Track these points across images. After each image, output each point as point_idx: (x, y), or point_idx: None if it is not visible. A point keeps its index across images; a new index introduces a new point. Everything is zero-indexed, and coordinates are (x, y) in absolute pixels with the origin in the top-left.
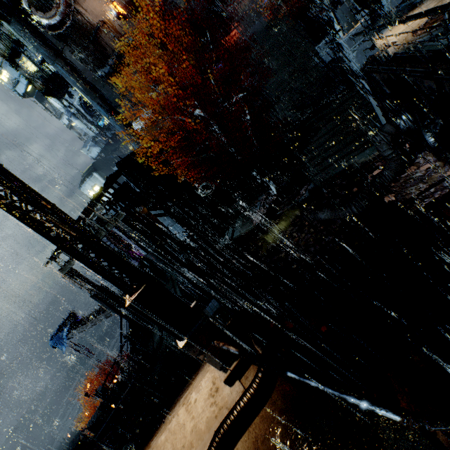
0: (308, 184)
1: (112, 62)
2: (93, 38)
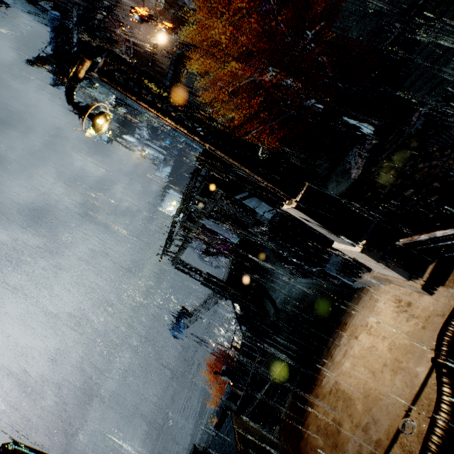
0: (419, 110)
1: (170, 78)
2: (151, 63)
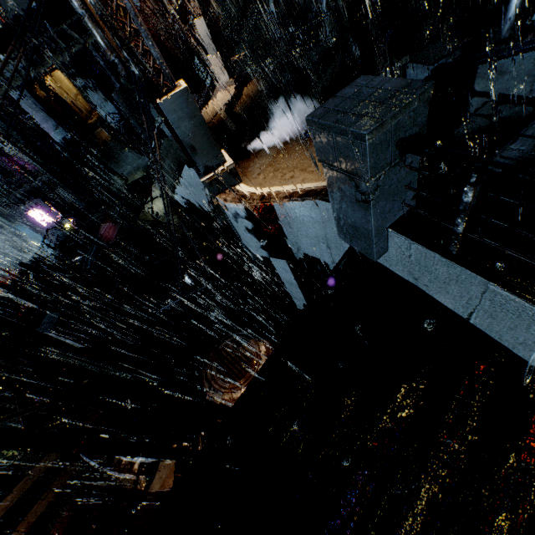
0: None
1: None
2: None
